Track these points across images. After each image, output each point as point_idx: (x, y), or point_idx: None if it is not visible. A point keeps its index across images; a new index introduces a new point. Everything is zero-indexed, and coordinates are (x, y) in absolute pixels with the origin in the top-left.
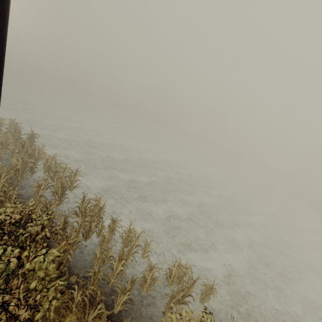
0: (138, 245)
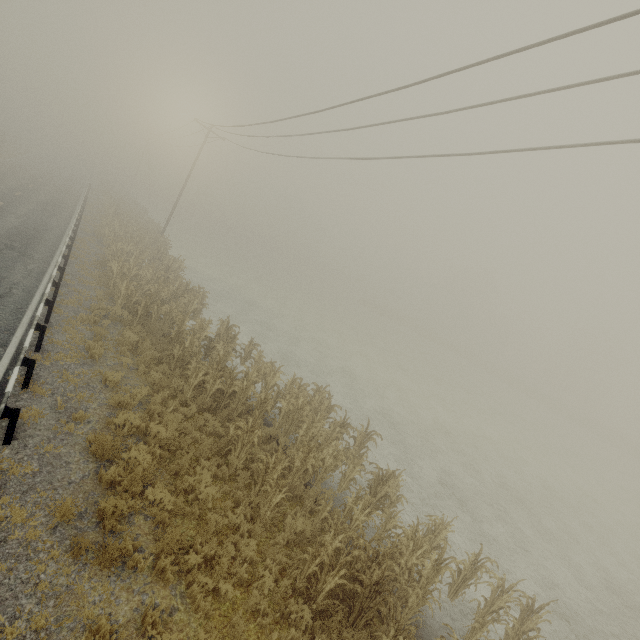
0: None
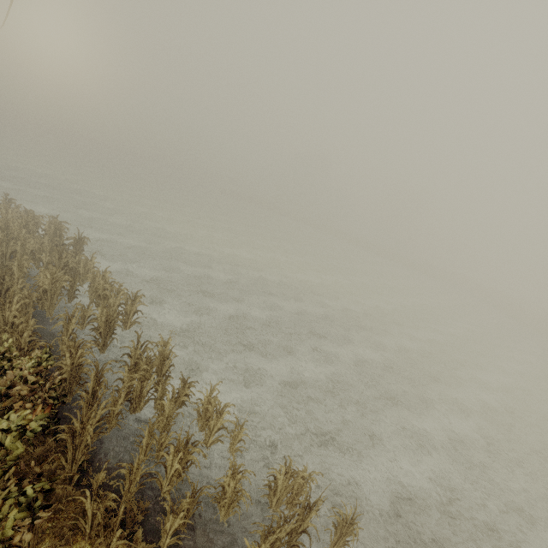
0: (222, 427)
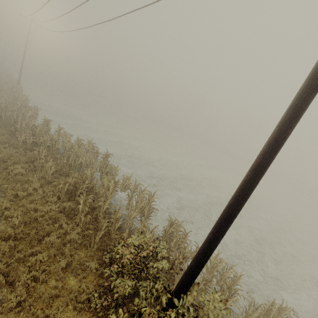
0: (229, 277)
